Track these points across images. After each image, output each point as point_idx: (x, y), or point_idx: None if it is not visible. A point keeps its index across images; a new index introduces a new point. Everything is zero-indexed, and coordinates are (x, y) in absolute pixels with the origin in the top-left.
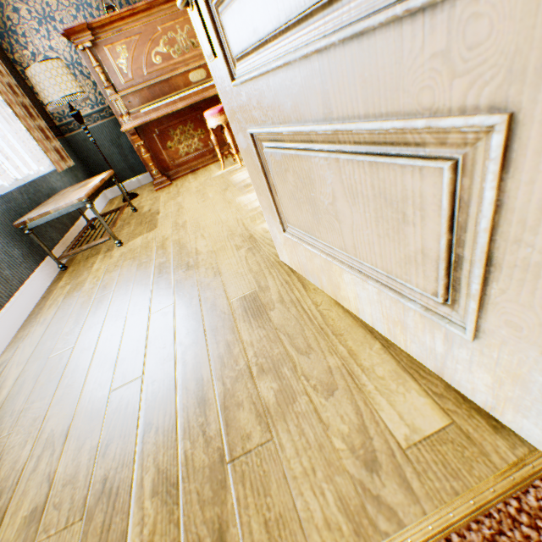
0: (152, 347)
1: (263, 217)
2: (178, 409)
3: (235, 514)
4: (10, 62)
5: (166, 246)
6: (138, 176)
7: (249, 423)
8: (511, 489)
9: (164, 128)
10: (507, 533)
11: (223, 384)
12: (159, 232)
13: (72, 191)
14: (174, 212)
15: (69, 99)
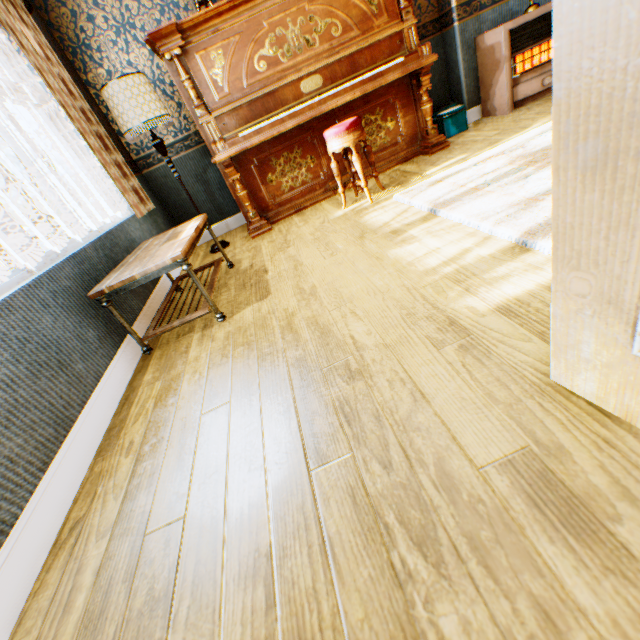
0: (343, 564)
1: (457, 285)
2: None
3: None
4: (83, 84)
5: (296, 328)
6: (226, 219)
7: None
8: None
9: (265, 156)
10: None
11: None
12: (276, 302)
13: (158, 245)
14: (290, 271)
15: (152, 124)
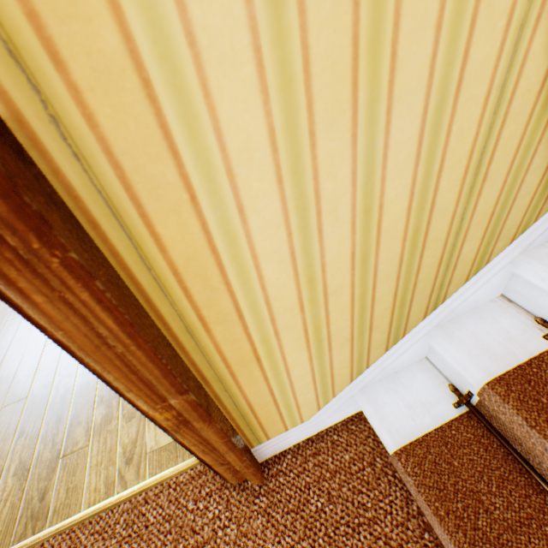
0: (40, 374)
1: None
2: (44, 423)
3: (55, 485)
4: None
5: None
6: None
7: (81, 435)
8: (177, 473)
9: None
10: (164, 491)
11: (77, 408)
12: None
13: None
14: None
15: None
